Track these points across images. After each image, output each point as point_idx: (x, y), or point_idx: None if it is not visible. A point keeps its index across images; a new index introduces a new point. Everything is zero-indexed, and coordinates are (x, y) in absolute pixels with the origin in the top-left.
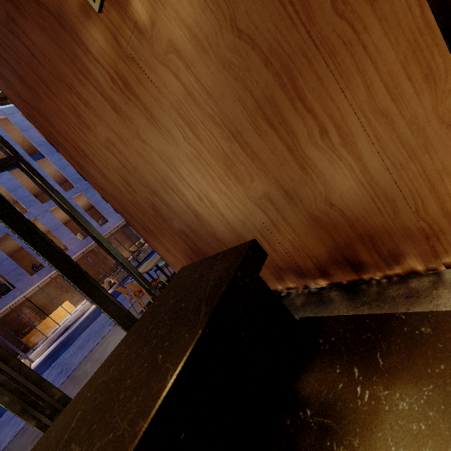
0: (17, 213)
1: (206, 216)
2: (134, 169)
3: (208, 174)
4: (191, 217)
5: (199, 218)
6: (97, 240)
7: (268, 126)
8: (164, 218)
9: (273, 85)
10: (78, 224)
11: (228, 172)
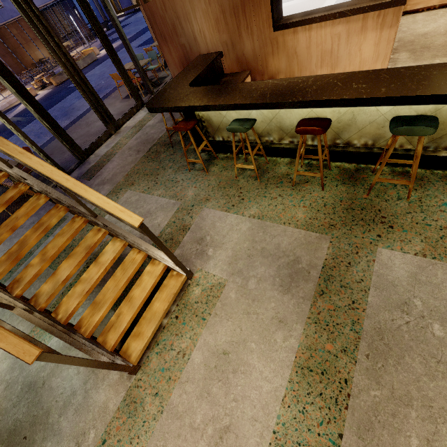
0: None
1: (199, 42)
2: None
3: (208, 22)
4: (192, 39)
5: (195, 41)
6: (119, 30)
7: (234, 16)
8: (177, 34)
9: (239, 3)
10: (107, 11)
11: (216, 25)
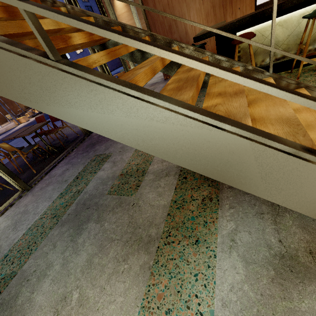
0: (103, 7)
1: (189, 34)
2: (172, 7)
3: (199, 17)
4: (183, 33)
5: (186, 34)
6: None
7: (222, 7)
8: (171, 32)
9: None
10: None
11: (206, 18)
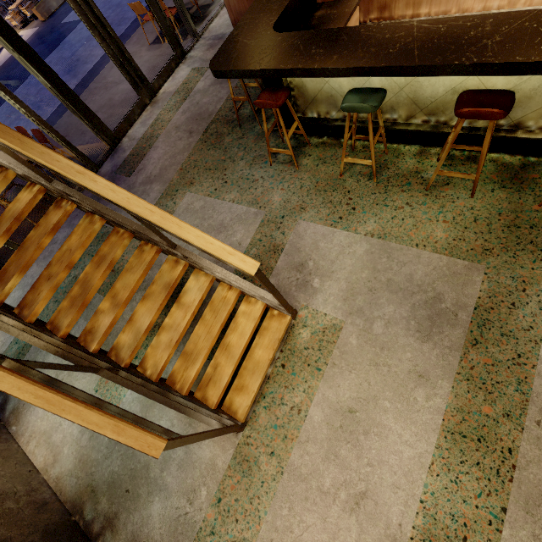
0: None
1: None
2: None
3: None
4: None
5: None
6: None
7: None
8: None
9: None
10: None
11: None
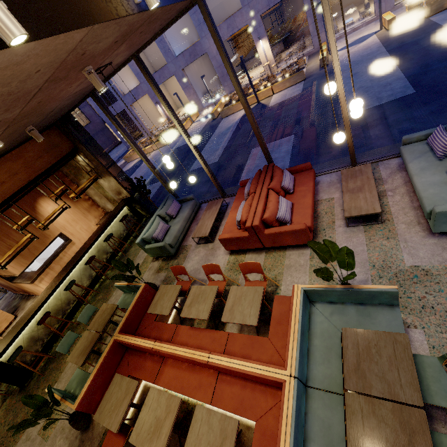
0: None
1: None
2: None
3: None
4: None
5: None
6: None
7: None
8: None
9: None
10: None
11: None
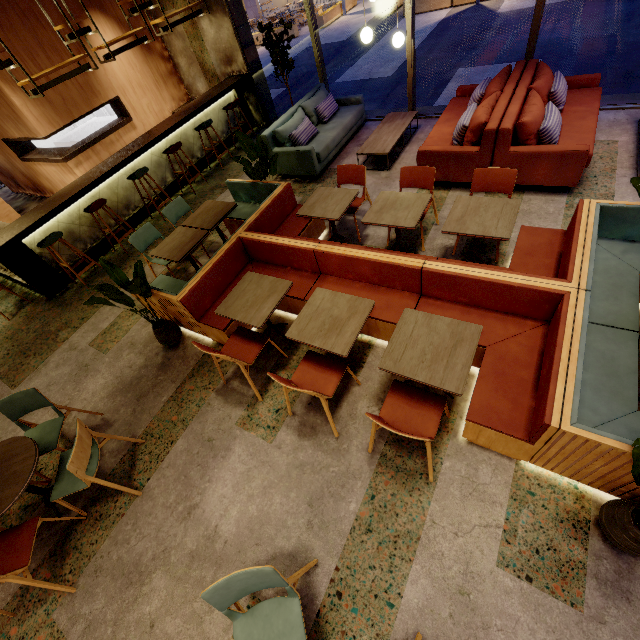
0: None
1: None
2: None
3: None
4: None
5: None
6: None
7: None
8: None
9: None
10: None
11: None
